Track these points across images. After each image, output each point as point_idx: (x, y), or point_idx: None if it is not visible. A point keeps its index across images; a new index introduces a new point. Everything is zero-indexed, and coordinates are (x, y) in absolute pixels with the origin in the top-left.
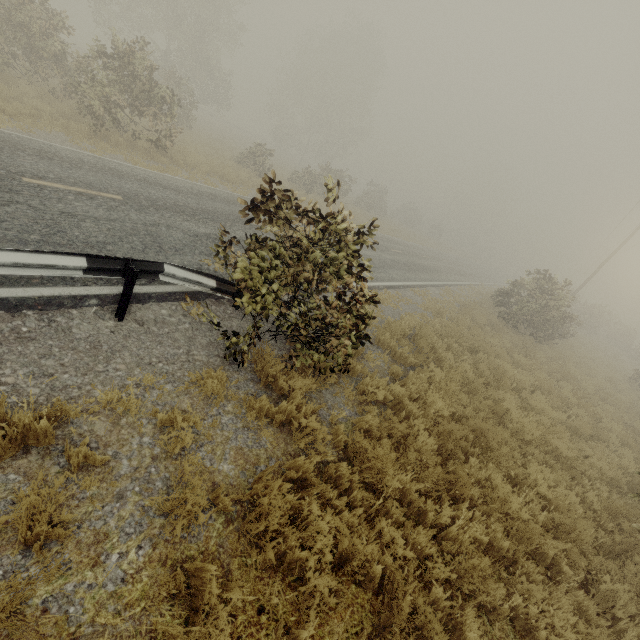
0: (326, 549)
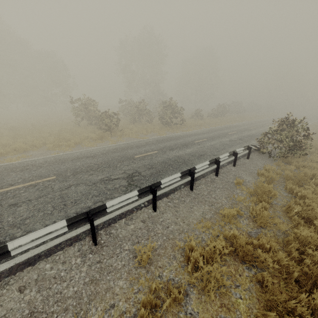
0: None
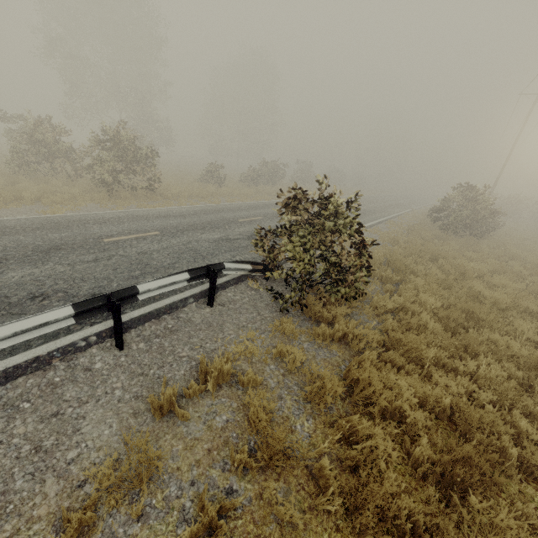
0: (410, 397)
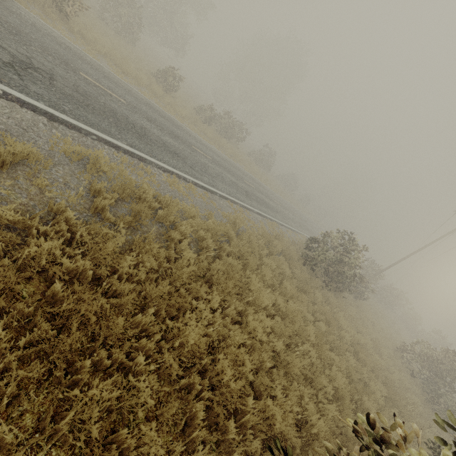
0: None
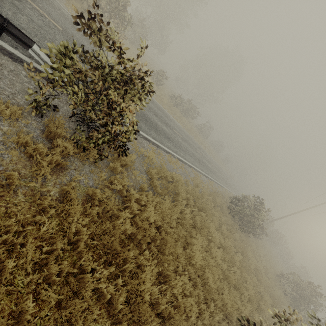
0: None
